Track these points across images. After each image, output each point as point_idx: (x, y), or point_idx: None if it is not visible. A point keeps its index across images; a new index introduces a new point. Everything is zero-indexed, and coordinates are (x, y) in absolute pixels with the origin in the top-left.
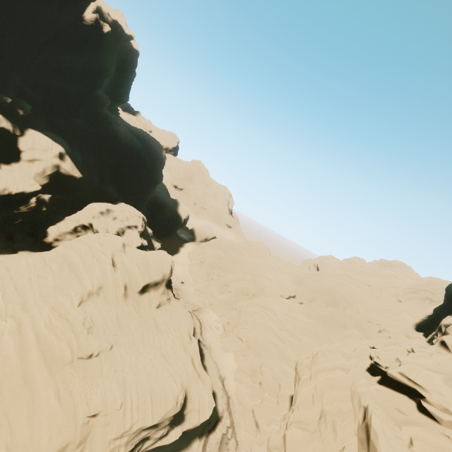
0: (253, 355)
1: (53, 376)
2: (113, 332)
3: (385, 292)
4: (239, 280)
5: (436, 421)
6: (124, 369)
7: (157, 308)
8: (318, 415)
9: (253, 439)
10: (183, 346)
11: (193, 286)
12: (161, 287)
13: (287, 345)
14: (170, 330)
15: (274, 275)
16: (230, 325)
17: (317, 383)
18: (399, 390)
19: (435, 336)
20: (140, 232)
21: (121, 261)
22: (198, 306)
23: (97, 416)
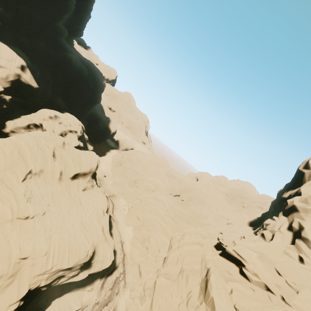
0: (145, 230)
1: None
2: (47, 203)
3: (236, 200)
4: (144, 180)
5: (248, 280)
6: (52, 229)
7: (83, 191)
8: (178, 271)
9: (136, 282)
10: (98, 218)
11: (112, 179)
12: (88, 176)
13: (169, 226)
14: (90, 207)
15: (168, 179)
16: (133, 209)
17: (182, 251)
18: (231, 260)
19: (259, 230)
20: (78, 136)
21: (60, 154)
22: (114, 193)
23: (26, 259)
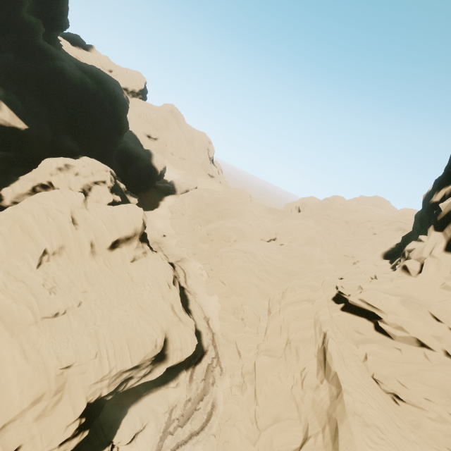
0: (235, 296)
1: (16, 338)
2: (81, 289)
3: (361, 226)
4: (220, 228)
5: (390, 337)
6: (96, 322)
7: (131, 262)
8: (284, 343)
9: (236, 365)
10: (162, 295)
11: (176, 238)
12: (134, 241)
13: (267, 284)
14: (147, 282)
15: (255, 220)
16: (213, 272)
17: (285, 315)
18: (359, 315)
19: (398, 262)
20: (110, 188)
21: (83, 218)
22: (182, 256)
23: (71, 367)
